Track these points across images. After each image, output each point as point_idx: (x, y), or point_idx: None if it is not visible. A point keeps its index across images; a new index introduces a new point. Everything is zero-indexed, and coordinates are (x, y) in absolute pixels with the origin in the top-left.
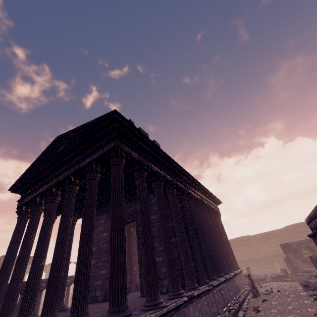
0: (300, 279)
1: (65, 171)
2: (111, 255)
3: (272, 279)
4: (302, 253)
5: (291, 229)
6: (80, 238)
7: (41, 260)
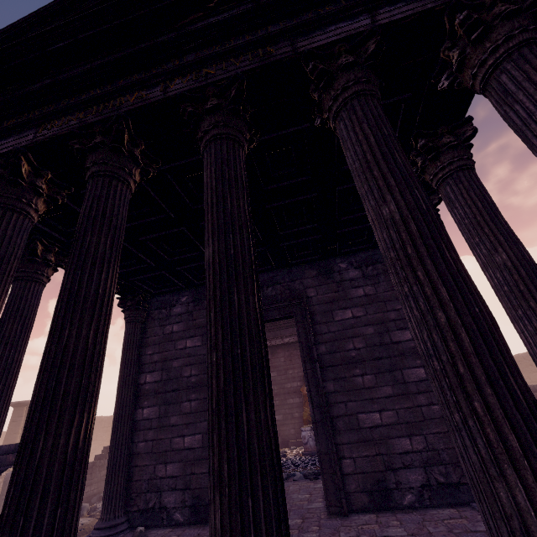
0: None
1: (201, 66)
2: None
3: None
4: None
5: None
6: (459, 316)
7: (84, 413)
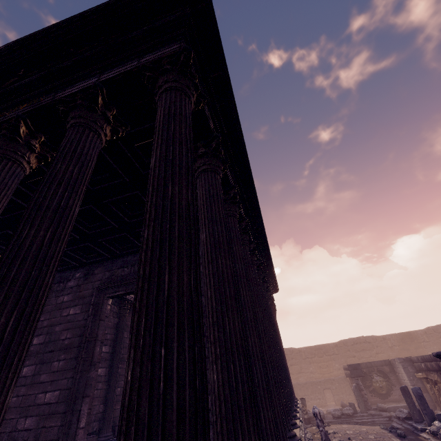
0: (376, 420)
1: (6, 110)
2: (144, 350)
3: (334, 419)
4: (373, 381)
5: (350, 344)
6: None
7: None
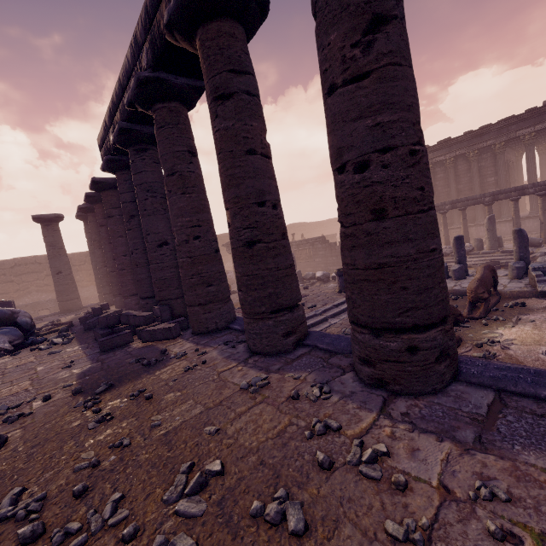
0: None
1: None
2: None
3: None
4: None
5: (333, 222)
6: None
7: None
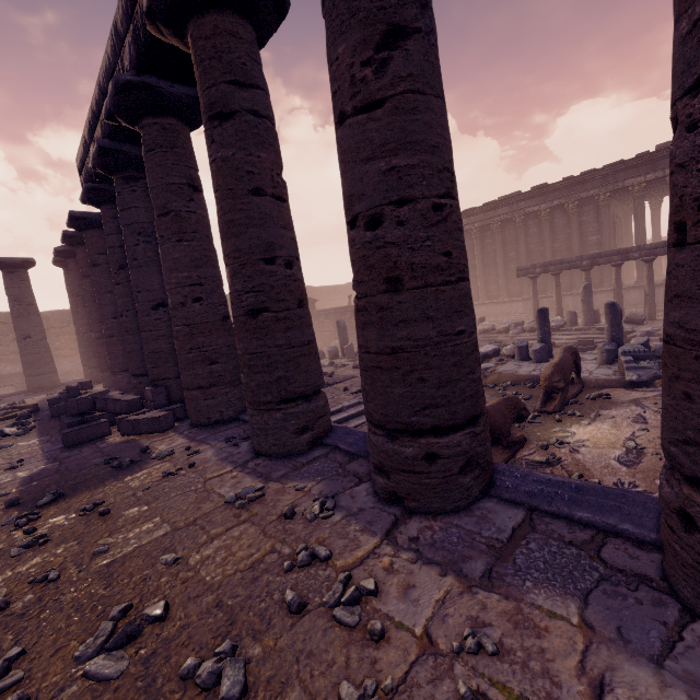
0: None
1: None
2: None
3: None
4: None
5: None
6: None
7: None
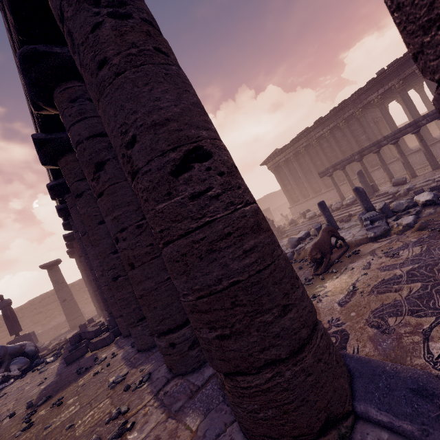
0: None
1: None
2: None
3: None
4: None
5: (269, 196)
6: None
7: None
